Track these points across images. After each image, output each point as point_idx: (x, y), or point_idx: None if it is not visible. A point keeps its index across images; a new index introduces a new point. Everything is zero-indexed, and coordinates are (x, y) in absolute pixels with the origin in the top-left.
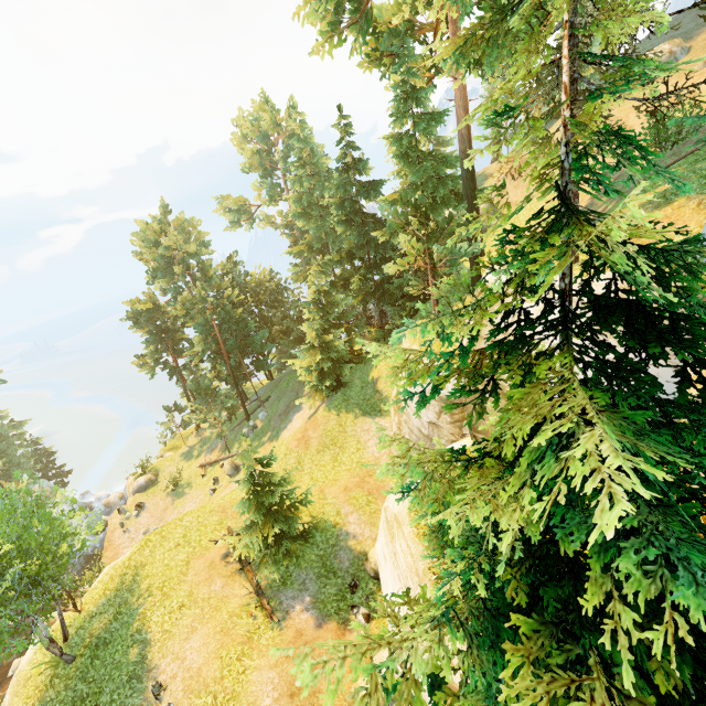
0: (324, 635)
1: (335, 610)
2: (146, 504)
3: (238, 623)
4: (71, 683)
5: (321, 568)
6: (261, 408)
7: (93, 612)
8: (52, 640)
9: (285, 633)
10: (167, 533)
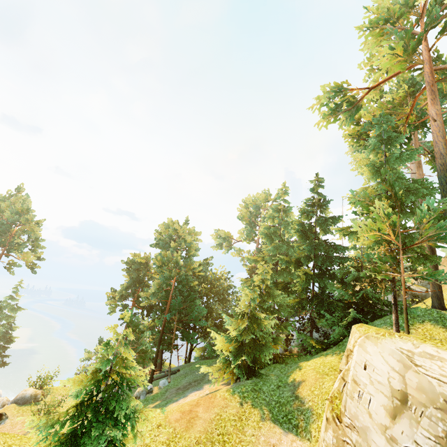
0: None
1: None
2: (7, 419)
3: None
4: None
5: None
6: (166, 377)
7: None
8: None
9: None
10: None
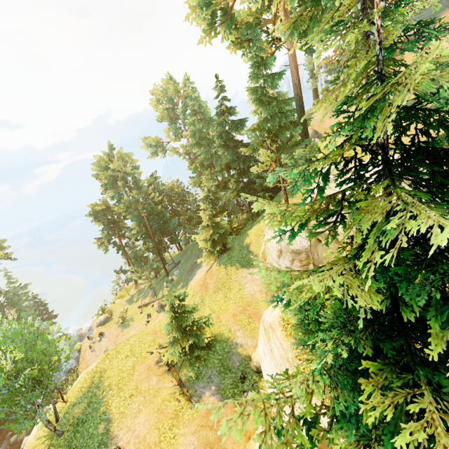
0: (226, 411)
1: (232, 394)
2: (105, 333)
3: (169, 405)
4: None
5: (221, 367)
6: (176, 268)
7: (74, 402)
8: (48, 421)
9: (199, 411)
10: (119, 349)
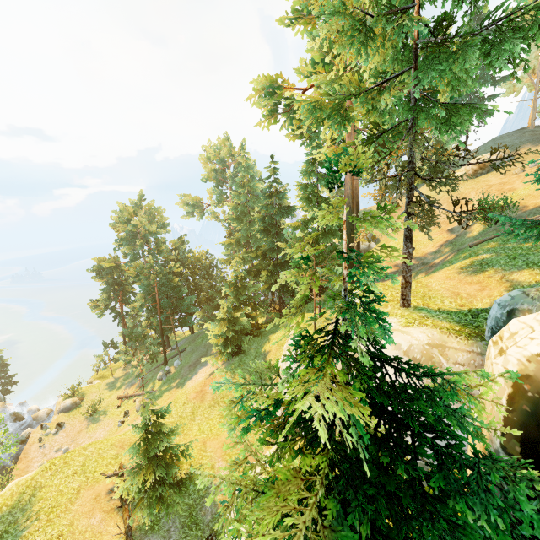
0: None
1: None
2: (65, 424)
3: None
4: None
5: (187, 518)
6: (178, 357)
7: None
8: None
9: None
10: (70, 459)
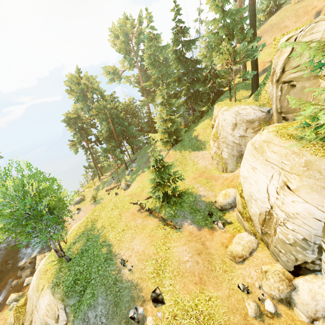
0: (203, 233)
1: (205, 224)
2: (81, 208)
3: (157, 232)
4: (71, 268)
5: (191, 210)
6: (133, 163)
7: (73, 241)
8: (56, 251)
9: (184, 233)
10: (104, 205)
